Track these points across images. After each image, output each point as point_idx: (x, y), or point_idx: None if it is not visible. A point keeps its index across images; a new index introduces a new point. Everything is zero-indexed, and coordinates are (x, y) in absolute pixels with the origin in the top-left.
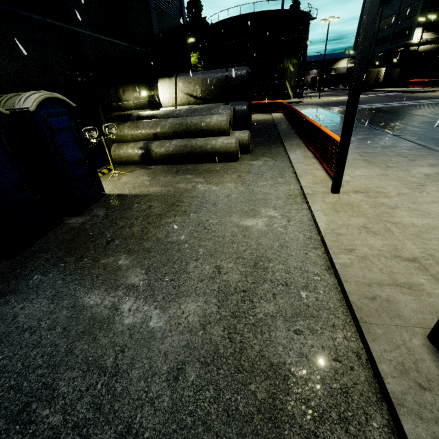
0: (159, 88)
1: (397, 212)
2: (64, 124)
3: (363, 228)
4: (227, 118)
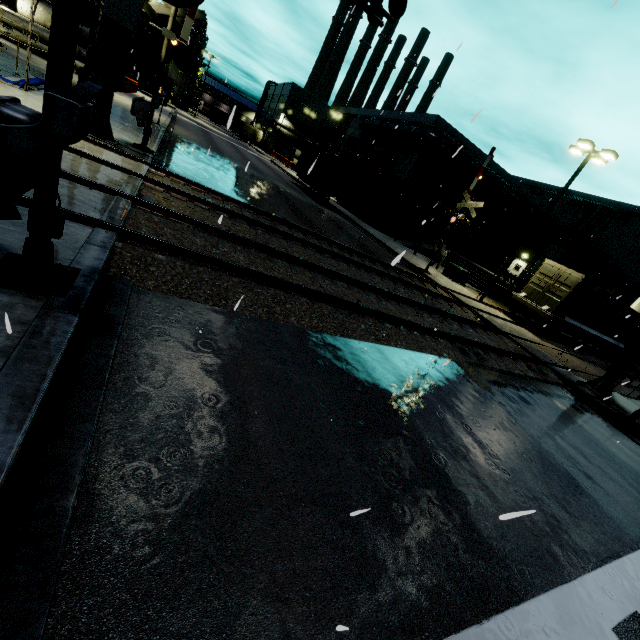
0: None
1: (118, 98)
2: None
3: None
4: None
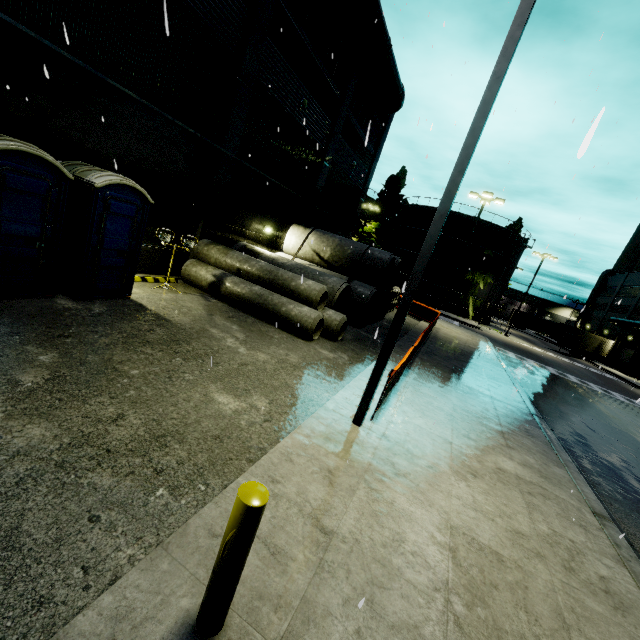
0: (289, 232)
1: (395, 480)
2: (126, 212)
3: (326, 471)
4: (322, 289)
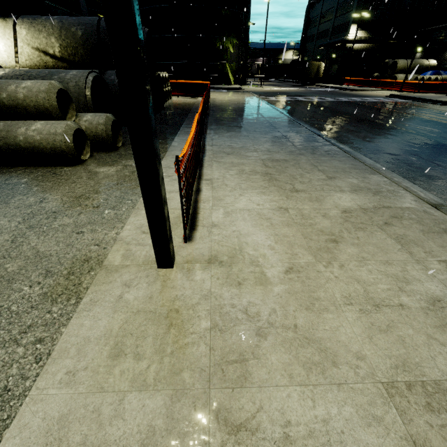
0: None
1: (264, 352)
2: None
3: None
4: (50, 87)
